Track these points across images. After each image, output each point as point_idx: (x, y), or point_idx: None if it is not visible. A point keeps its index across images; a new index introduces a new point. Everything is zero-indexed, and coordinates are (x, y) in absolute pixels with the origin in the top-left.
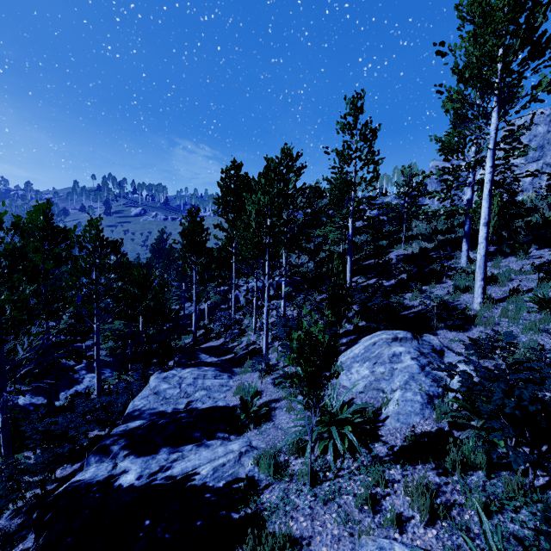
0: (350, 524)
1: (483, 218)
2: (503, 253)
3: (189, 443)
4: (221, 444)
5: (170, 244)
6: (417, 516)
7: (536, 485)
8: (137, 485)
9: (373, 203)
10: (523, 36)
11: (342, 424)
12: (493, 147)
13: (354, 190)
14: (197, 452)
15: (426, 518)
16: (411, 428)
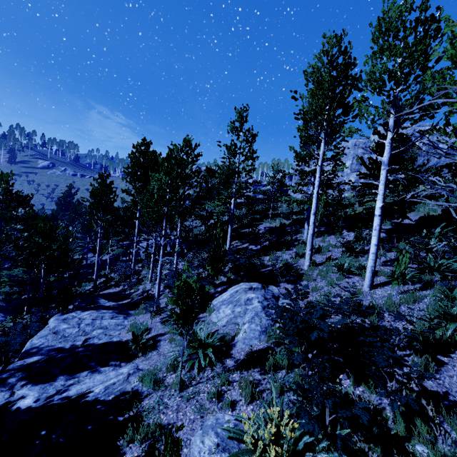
0: (202, 411)
1: (313, 209)
2: (329, 232)
3: (85, 371)
4: (113, 370)
5: (77, 200)
6: (244, 400)
7: (310, 374)
8: (34, 406)
9: (250, 188)
10: (338, 101)
11: (207, 347)
12: (321, 165)
13: (237, 177)
14: (92, 377)
15: (249, 400)
16: (251, 347)
